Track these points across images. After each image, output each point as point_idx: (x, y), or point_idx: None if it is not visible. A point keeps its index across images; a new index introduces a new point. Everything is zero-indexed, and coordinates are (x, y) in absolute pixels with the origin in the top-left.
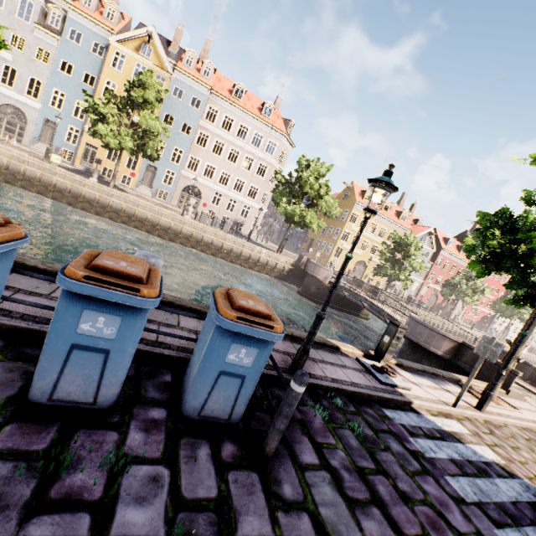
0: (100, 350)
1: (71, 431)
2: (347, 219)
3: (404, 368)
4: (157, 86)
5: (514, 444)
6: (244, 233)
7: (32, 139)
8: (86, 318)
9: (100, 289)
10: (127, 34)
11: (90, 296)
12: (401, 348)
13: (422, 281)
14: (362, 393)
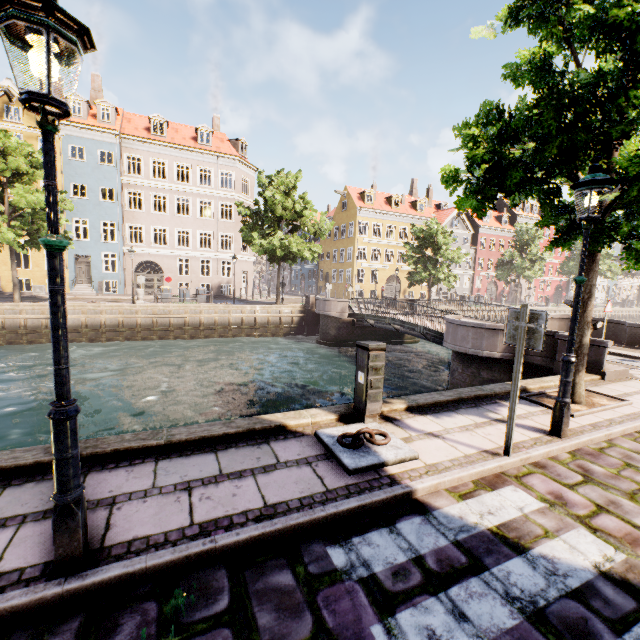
0: None
1: None
2: (356, 233)
3: (424, 408)
4: (25, 148)
5: (634, 482)
6: (236, 295)
7: None
8: None
9: None
10: None
11: None
12: (451, 367)
13: (472, 273)
14: (278, 530)
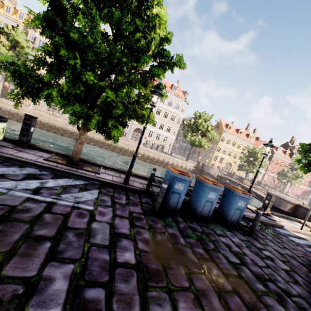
0: (211, 202)
1: (206, 223)
2: (219, 140)
3: (274, 215)
4: None
5: None
6: (165, 150)
7: None
8: (210, 193)
9: (215, 186)
10: None
11: (211, 188)
12: None
13: (264, 172)
14: (264, 221)
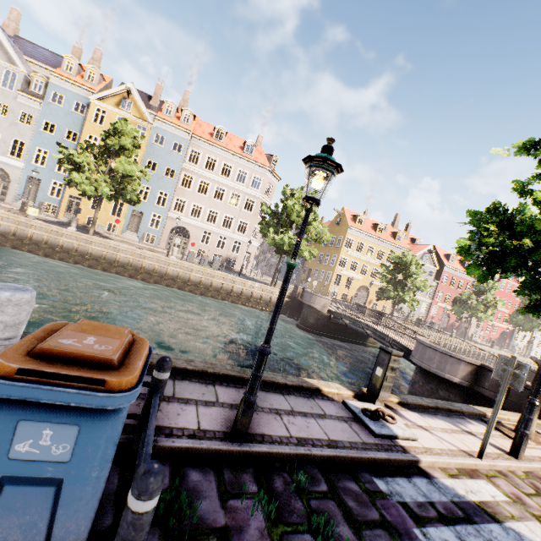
0: None
1: None
2: (343, 245)
3: (410, 406)
4: (134, 133)
5: None
6: (238, 269)
7: (15, 197)
8: None
9: None
10: (107, 92)
11: None
12: (412, 378)
13: (430, 301)
14: (342, 456)
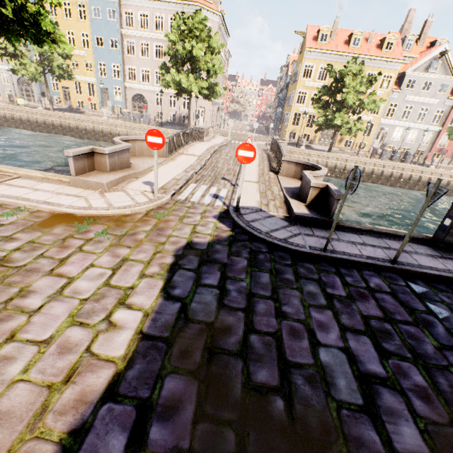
0: None
1: None
2: (299, 76)
3: None
4: None
5: None
6: (192, 124)
7: (38, 97)
8: None
9: None
10: None
11: None
12: None
13: (439, 129)
14: None
